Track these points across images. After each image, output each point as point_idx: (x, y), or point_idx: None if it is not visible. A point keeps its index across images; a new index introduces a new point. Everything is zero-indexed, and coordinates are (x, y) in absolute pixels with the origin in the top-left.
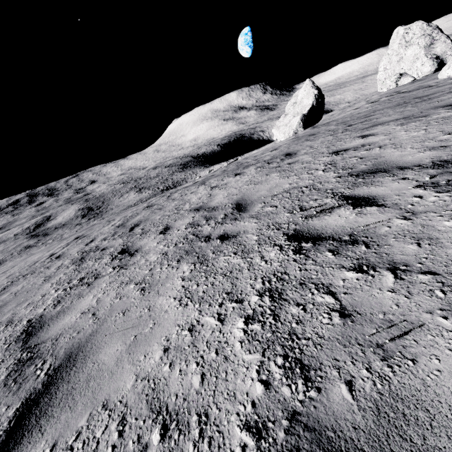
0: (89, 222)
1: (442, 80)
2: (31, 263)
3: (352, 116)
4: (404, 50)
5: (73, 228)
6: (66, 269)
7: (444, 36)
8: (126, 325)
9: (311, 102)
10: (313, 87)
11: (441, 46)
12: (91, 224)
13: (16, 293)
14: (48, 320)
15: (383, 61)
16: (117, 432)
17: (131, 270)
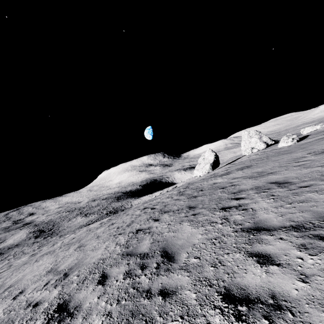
0: (47, 239)
1: (281, 147)
2: (137, 215)
3: (252, 158)
4: (250, 139)
5: (32, 245)
6: (196, 198)
7: (264, 135)
8: (275, 179)
9: (213, 158)
10: (212, 152)
11: (264, 138)
12: (51, 239)
13: (183, 205)
14: (239, 190)
15: (242, 143)
16: (304, 175)
17: (246, 183)
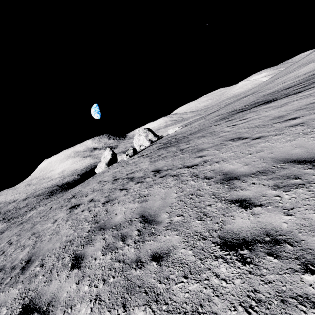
0: None
1: (123, 160)
2: None
3: (100, 173)
4: (139, 137)
5: None
6: None
7: (150, 133)
8: None
9: (110, 156)
10: (110, 151)
11: (150, 136)
12: None
13: None
14: None
15: (134, 140)
16: None
17: (0, 236)
